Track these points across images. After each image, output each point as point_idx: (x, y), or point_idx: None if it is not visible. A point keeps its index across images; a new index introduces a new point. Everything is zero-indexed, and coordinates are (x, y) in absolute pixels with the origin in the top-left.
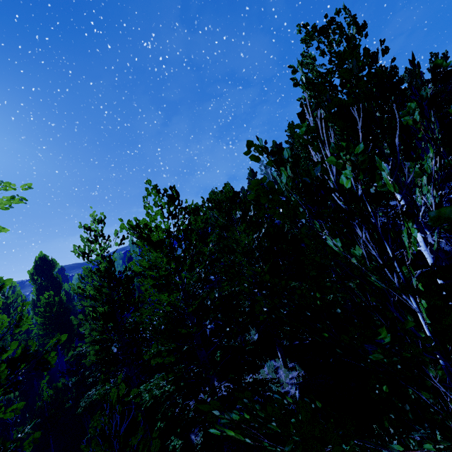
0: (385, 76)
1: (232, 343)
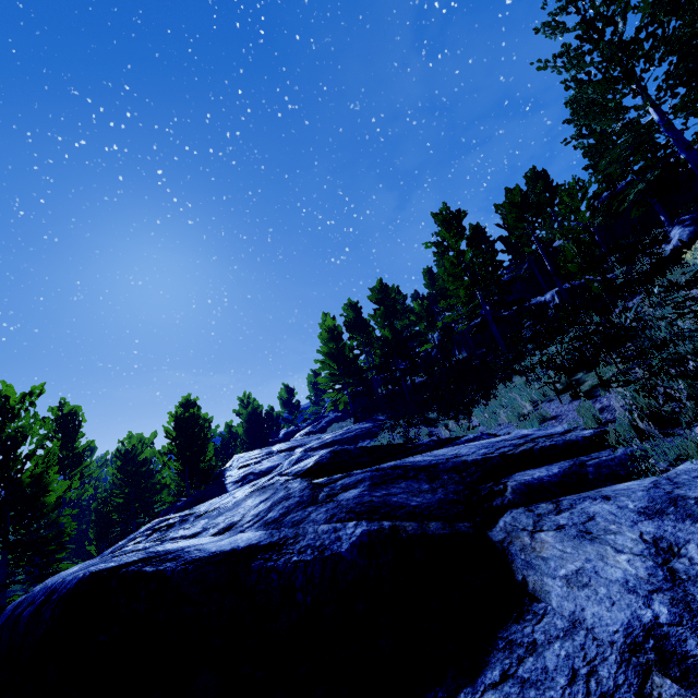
0: None
1: None
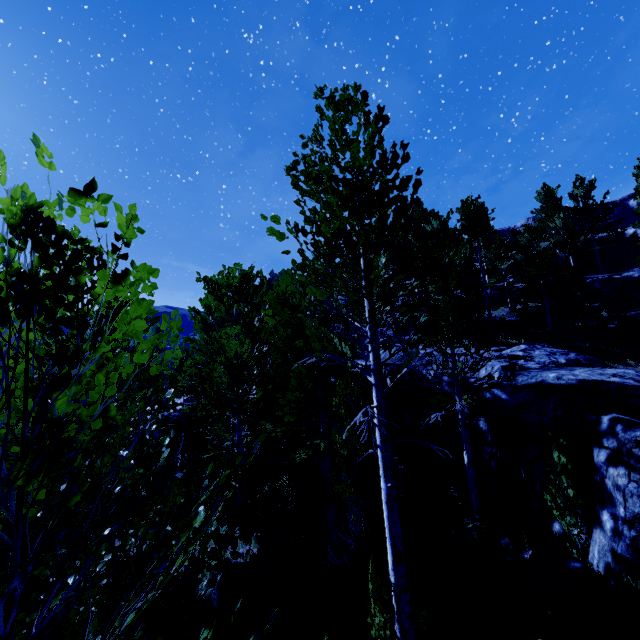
0: (34, 200)
1: (203, 486)
